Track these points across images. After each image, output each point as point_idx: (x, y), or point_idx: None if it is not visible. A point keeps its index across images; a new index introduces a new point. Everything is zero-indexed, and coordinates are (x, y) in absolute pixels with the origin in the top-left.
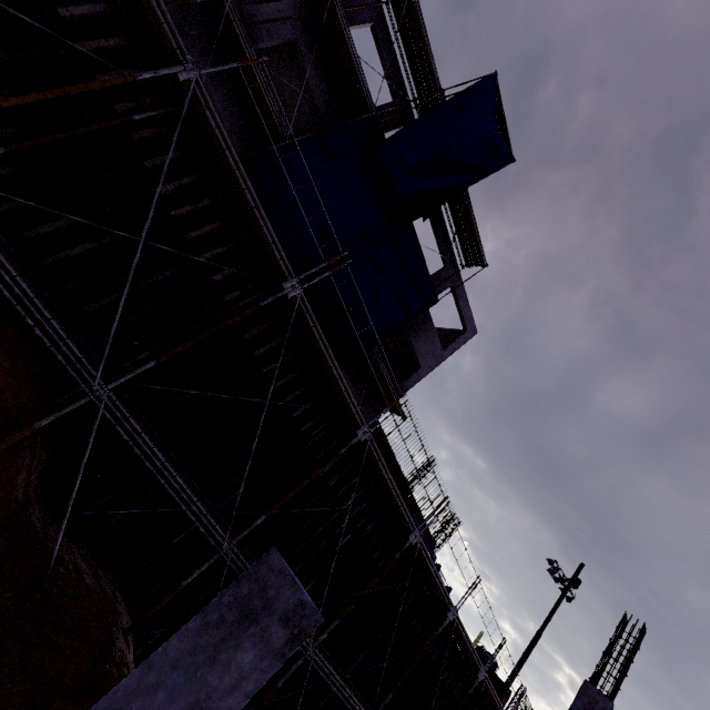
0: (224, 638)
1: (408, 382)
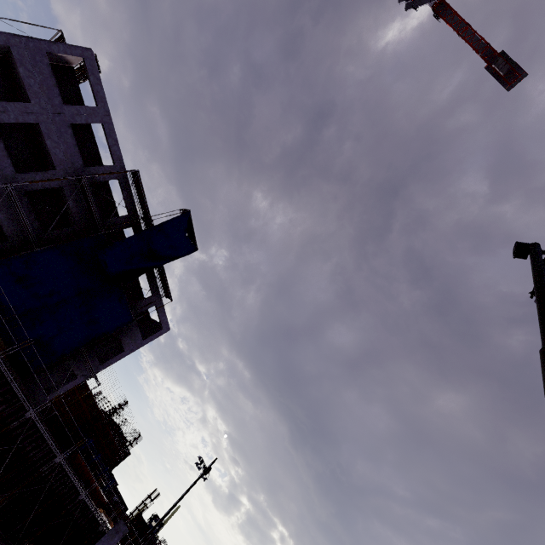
0: None
1: (114, 359)
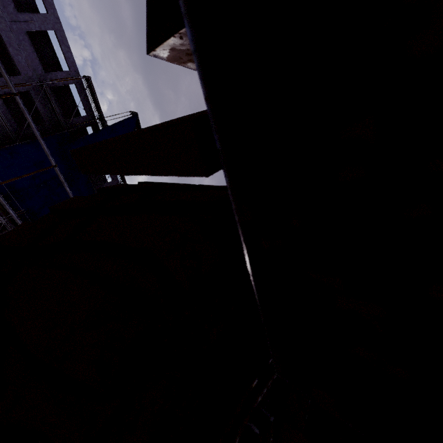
0: None
1: None
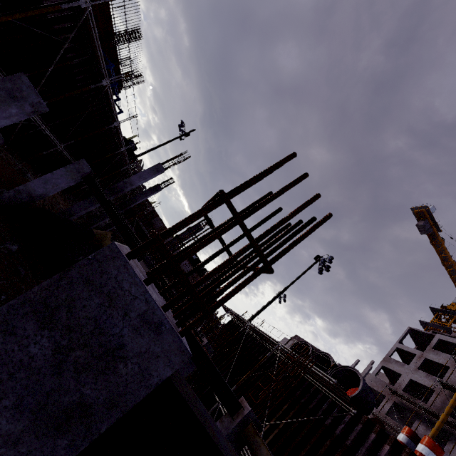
0: (2, 101)
1: None
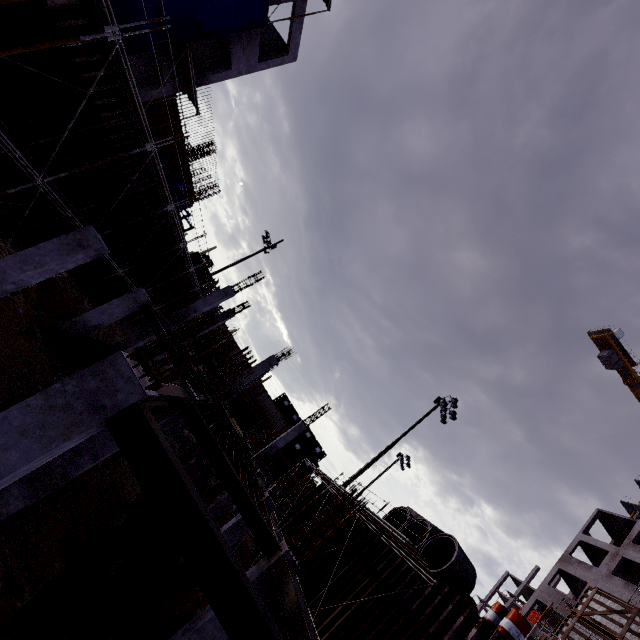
0: (72, 250)
1: (215, 77)
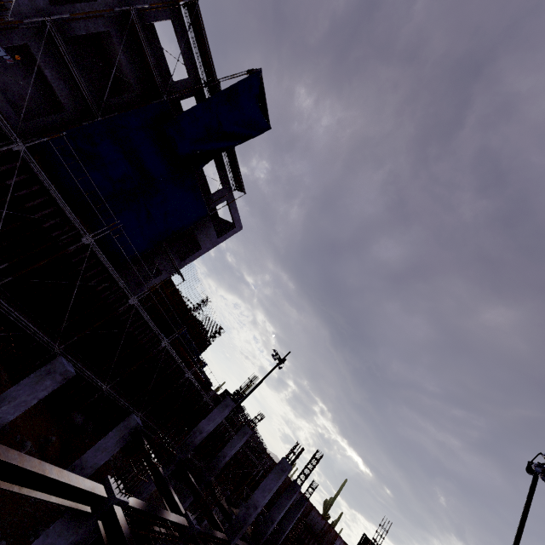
0: (41, 378)
1: (193, 257)
